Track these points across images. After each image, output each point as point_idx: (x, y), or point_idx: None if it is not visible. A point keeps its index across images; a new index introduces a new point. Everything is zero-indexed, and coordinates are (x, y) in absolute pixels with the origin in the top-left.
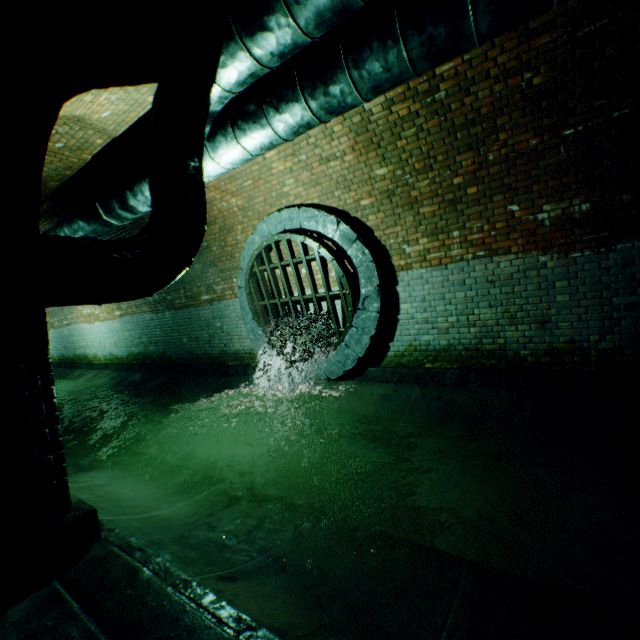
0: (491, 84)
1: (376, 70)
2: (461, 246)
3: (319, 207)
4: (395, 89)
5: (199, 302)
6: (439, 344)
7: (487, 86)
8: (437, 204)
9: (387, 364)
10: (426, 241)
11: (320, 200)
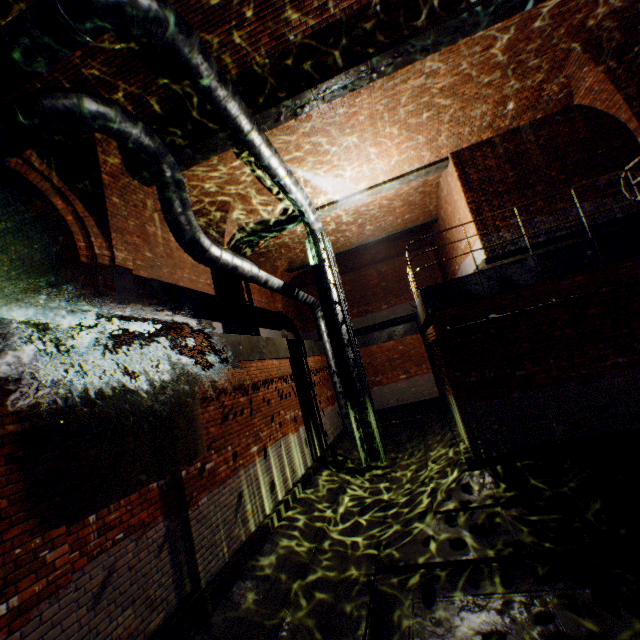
0: None
1: None
2: (16, 302)
3: None
4: None
5: None
6: None
7: None
8: (3, 281)
9: None
10: (2, 301)
11: None
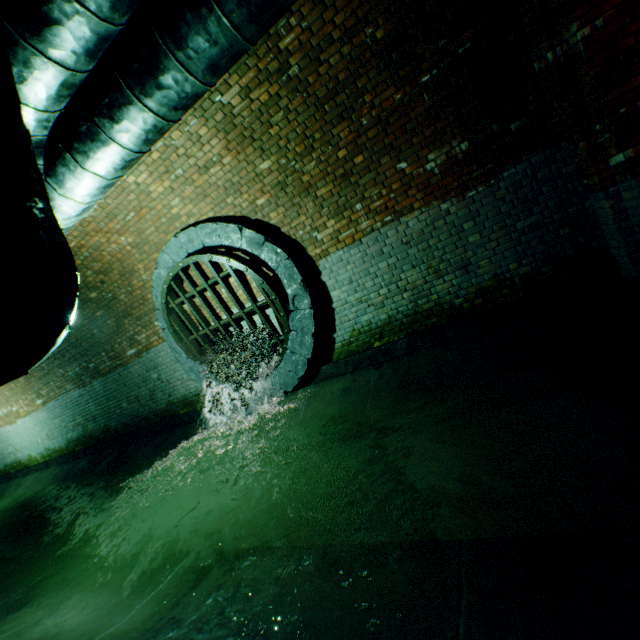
0: (339, 48)
1: (202, 46)
2: (368, 217)
3: (217, 220)
4: (246, 75)
5: (126, 359)
6: (380, 320)
7: (335, 51)
8: (331, 183)
9: (338, 357)
10: (333, 222)
11: (215, 212)
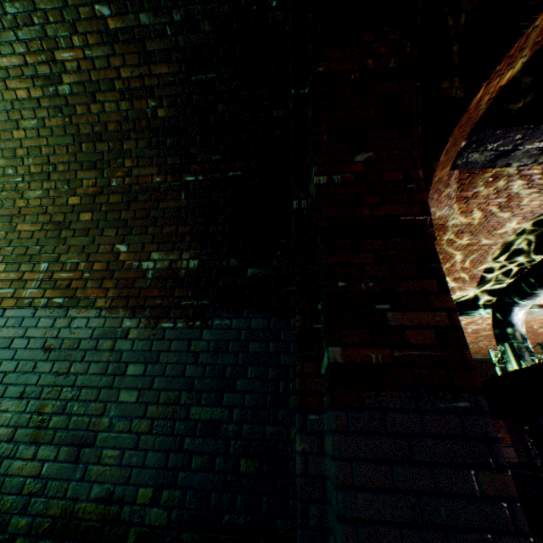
0: (119, 98)
1: None
2: (42, 284)
3: None
4: (10, 56)
5: None
6: None
7: (115, 99)
8: (43, 223)
9: None
10: (4, 268)
11: None
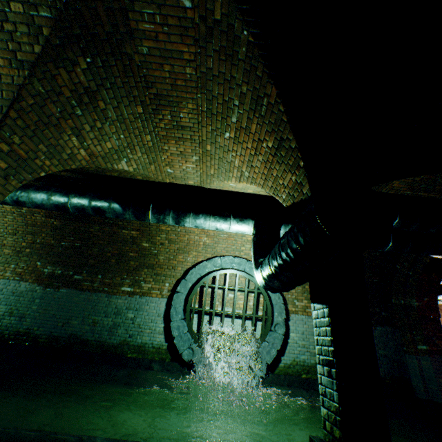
0: None
1: None
2: None
3: None
4: None
5: (116, 290)
6: (310, 362)
7: None
8: None
9: (278, 372)
10: (306, 301)
11: None
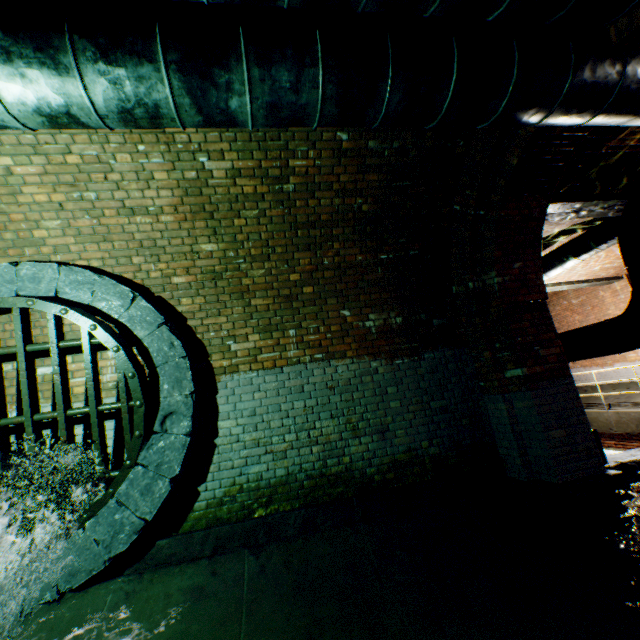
0: (333, 196)
1: (283, 82)
2: (298, 346)
3: (100, 273)
4: (246, 160)
5: None
6: (275, 475)
7: (330, 196)
8: (272, 297)
9: (194, 524)
10: (258, 337)
11: (105, 263)
